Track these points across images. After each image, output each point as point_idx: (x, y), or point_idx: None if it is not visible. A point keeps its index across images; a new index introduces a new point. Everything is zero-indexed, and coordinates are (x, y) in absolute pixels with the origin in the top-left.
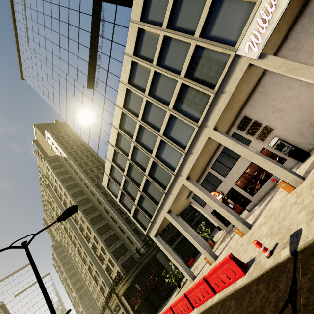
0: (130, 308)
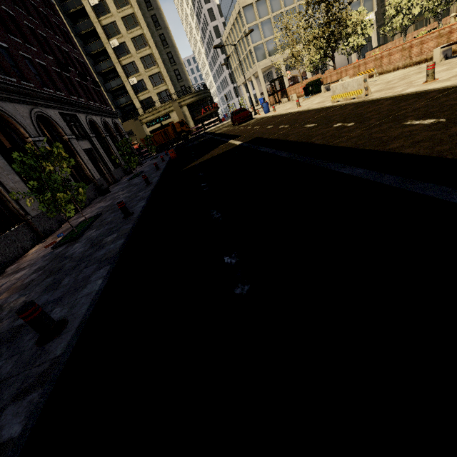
0: (190, 117)
